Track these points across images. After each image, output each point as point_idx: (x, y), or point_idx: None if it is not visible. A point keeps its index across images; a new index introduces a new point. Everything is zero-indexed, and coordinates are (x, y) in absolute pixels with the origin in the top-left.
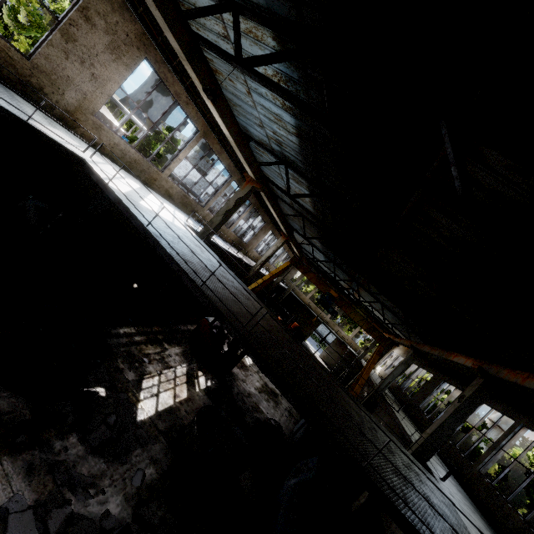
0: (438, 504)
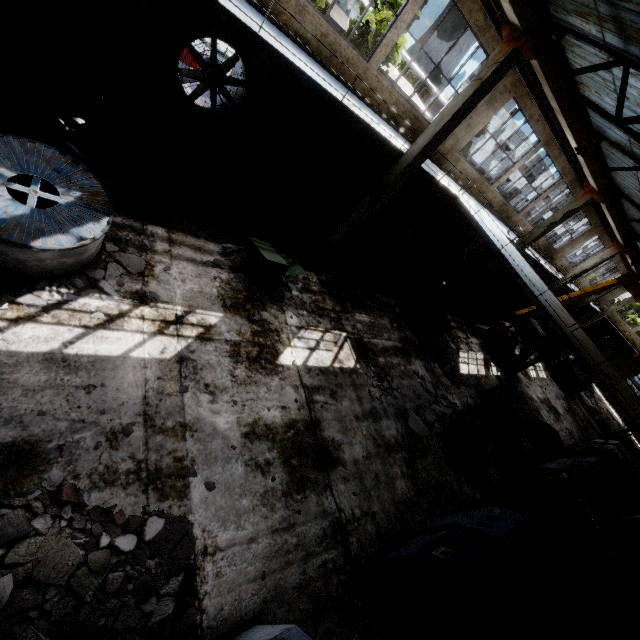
0: None
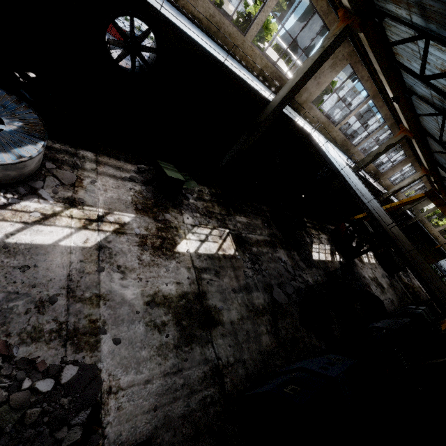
0: None
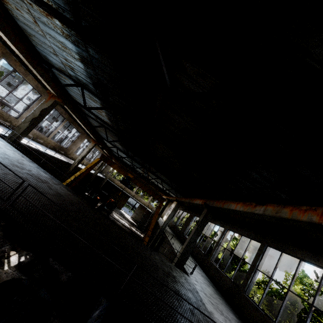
0: (185, 293)
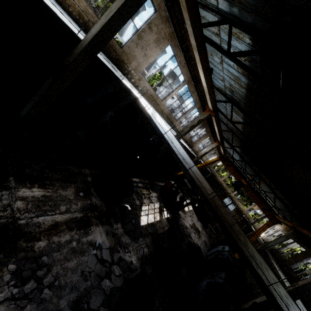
0: None
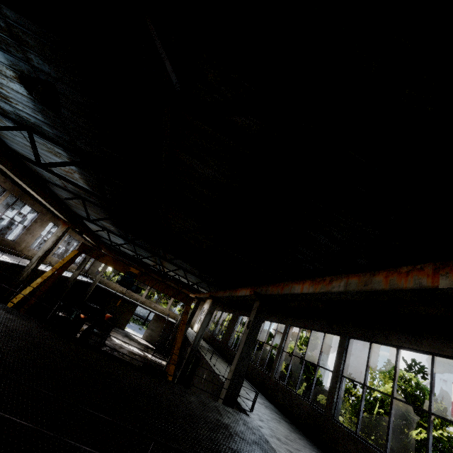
0: (249, 452)
